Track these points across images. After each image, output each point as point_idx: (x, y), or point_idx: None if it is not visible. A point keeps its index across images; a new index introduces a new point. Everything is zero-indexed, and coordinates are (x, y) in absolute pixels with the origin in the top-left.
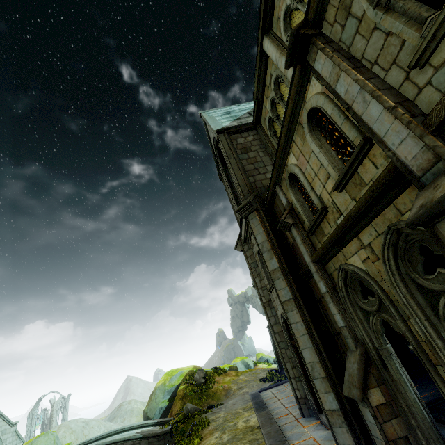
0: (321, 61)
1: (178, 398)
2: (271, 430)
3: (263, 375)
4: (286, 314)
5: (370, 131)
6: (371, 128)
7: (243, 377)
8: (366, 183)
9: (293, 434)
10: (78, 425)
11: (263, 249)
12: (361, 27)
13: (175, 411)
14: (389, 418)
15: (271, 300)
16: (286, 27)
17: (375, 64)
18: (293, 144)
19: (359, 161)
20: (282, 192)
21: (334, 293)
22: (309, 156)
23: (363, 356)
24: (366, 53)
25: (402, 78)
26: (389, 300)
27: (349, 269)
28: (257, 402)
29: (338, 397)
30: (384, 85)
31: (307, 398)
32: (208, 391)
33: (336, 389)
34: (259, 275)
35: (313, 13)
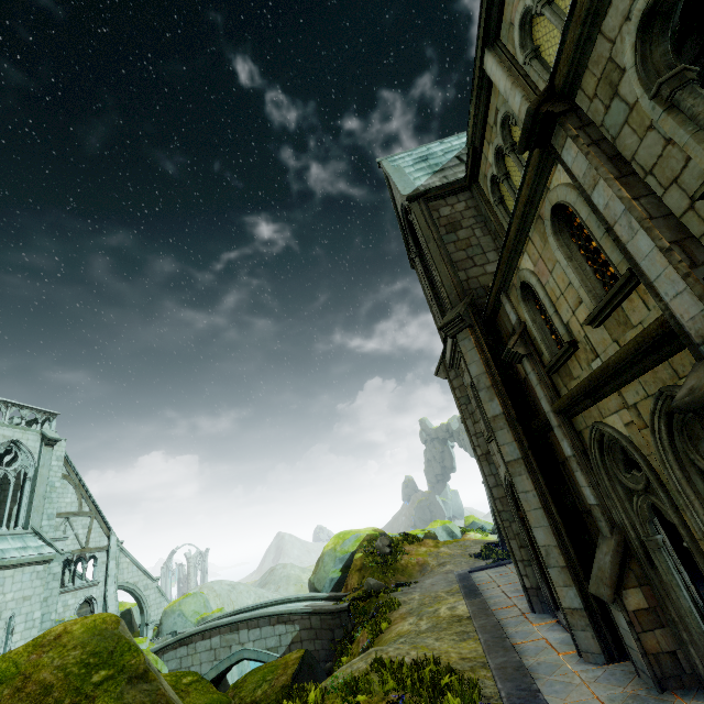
0: (572, 152)
1: (354, 568)
2: (487, 623)
3: (475, 549)
4: (511, 479)
5: (636, 268)
6: (638, 264)
7: (445, 550)
8: (633, 324)
9: (517, 631)
10: (223, 587)
11: (480, 385)
12: (632, 118)
13: (351, 586)
14: (651, 627)
15: (490, 452)
16: (523, 39)
17: (649, 174)
18: (528, 243)
19: (623, 296)
20: (510, 304)
21: (583, 459)
22: (553, 266)
23: (621, 546)
24: (637, 155)
25: (686, 206)
26: (659, 482)
27: (606, 431)
28: (467, 585)
29: (582, 593)
30: (660, 209)
31: (540, 589)
32: (396, 564)
33: (580, 583)
34: (471, 416)
35: (563, 79)
